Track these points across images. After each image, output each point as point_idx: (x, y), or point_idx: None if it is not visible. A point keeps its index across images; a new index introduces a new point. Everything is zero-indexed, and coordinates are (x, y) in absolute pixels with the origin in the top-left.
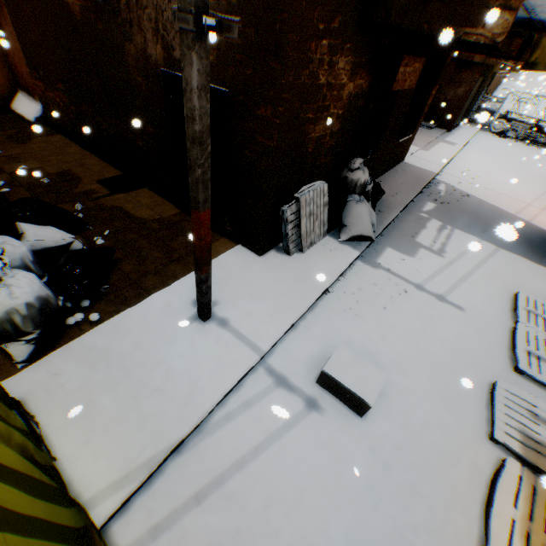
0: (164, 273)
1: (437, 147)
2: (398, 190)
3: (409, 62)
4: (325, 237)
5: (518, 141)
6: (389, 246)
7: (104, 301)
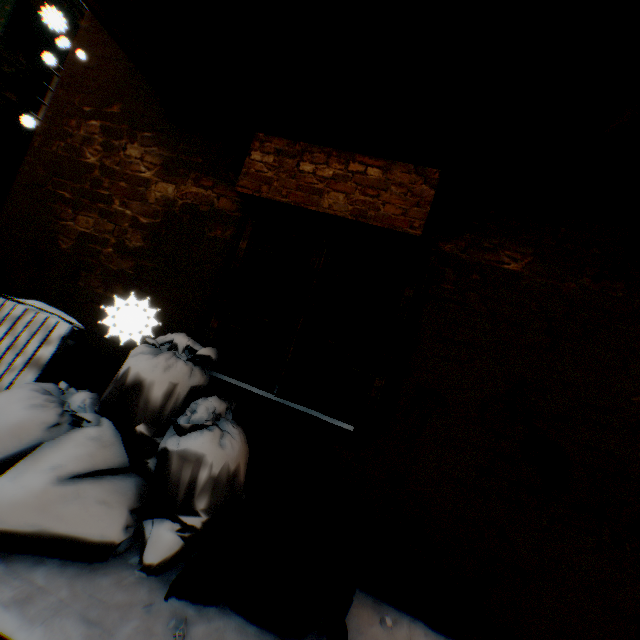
0: None
1: None
2: None
3: (305, 152)
4: None
5: None
6: None
7: None
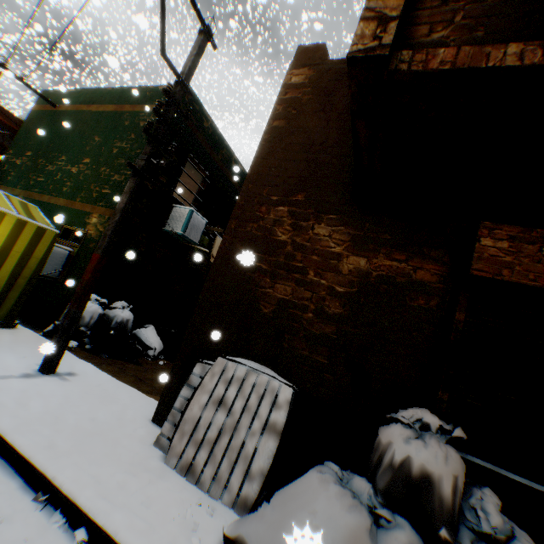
0: (122, 373)
1: None
2: None
3: (542, 238)
4: (236, 514)
5: None
6: None
7: (92, 354)
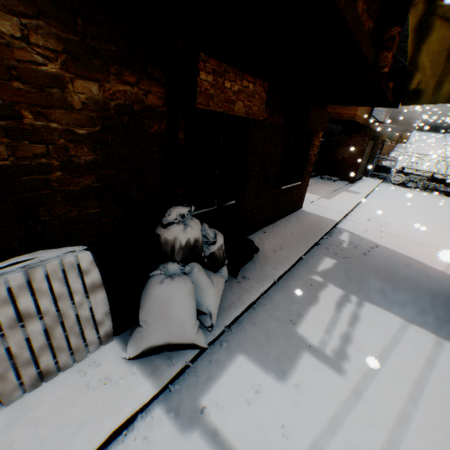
0: None
1: (340, 195)
2: (285, 243)
3: (225, 72)
4: (107, 344)
5: (419, 190)
6: (243, 350)
7: None
